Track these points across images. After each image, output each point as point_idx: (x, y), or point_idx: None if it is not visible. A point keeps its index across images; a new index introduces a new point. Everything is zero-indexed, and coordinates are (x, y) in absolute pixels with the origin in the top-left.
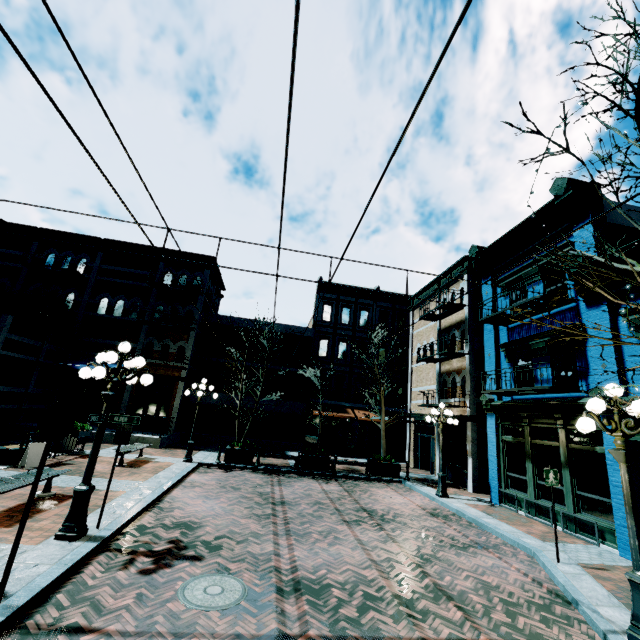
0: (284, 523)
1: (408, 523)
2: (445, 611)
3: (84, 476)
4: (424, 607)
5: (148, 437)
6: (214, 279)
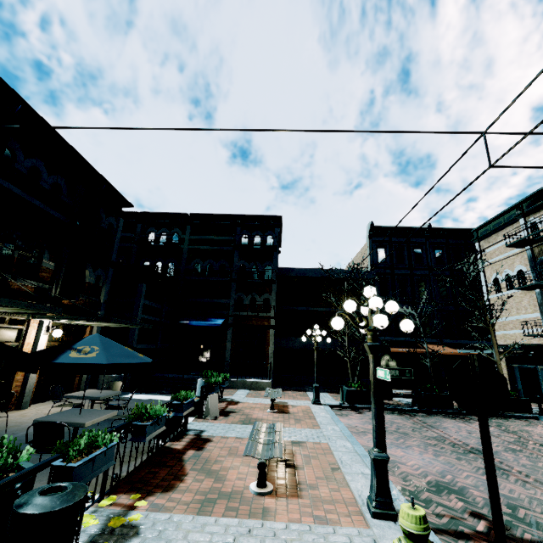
0: (535, 481)
1: None
2: None
3: (376, 441)
4: None
5: (260, 381)
6: (278, 237)
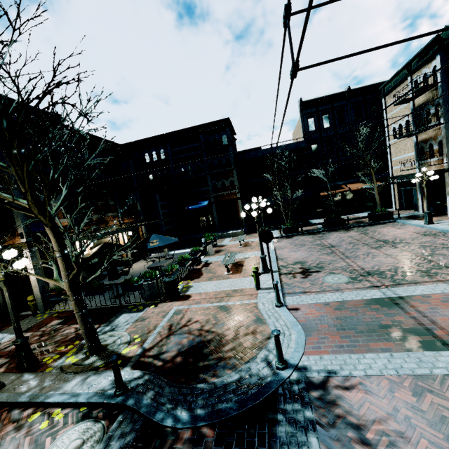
0: (342, 254)
1: (411, 242)
2: (446, 272)
3: (261, 252)
4: (434, 272)
5: (237, 232)
6: (231, 132)
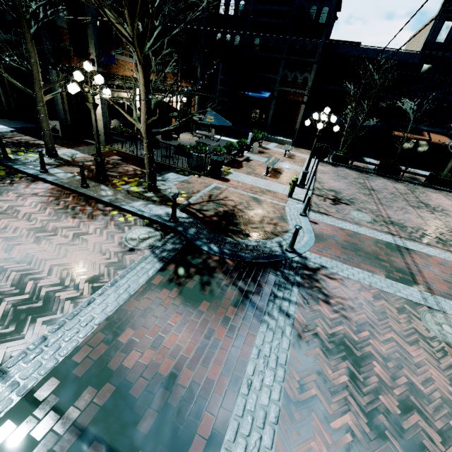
0: (377, 199)
1: (450, 215)
2: None
3: (306, 167)
4: (451, 244)
5: (285, 140)
6: (336, 4)
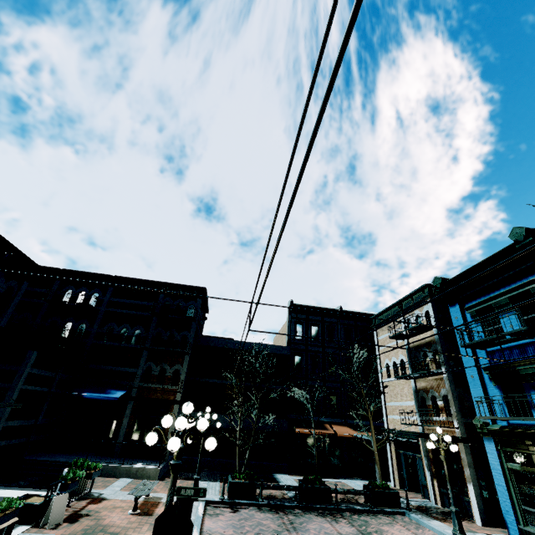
0: None
1: None
2: None
3: None
4: None
5: (147, 468)
6: (203, 305)
